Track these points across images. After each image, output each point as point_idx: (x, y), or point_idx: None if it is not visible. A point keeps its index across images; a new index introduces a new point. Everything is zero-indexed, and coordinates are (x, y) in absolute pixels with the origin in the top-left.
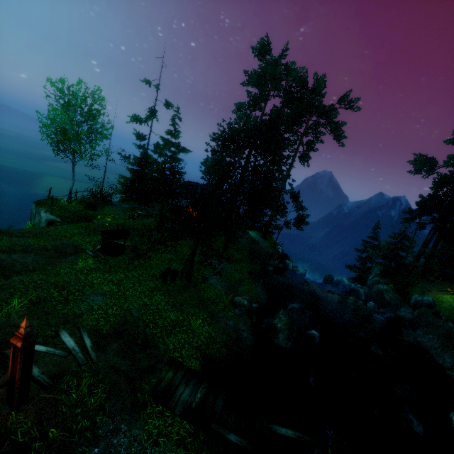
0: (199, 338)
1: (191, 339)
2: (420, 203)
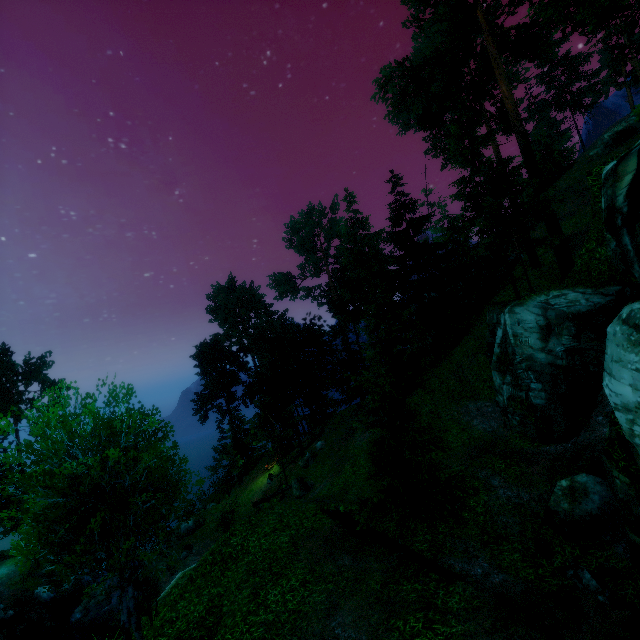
0: None
1: None
2: None
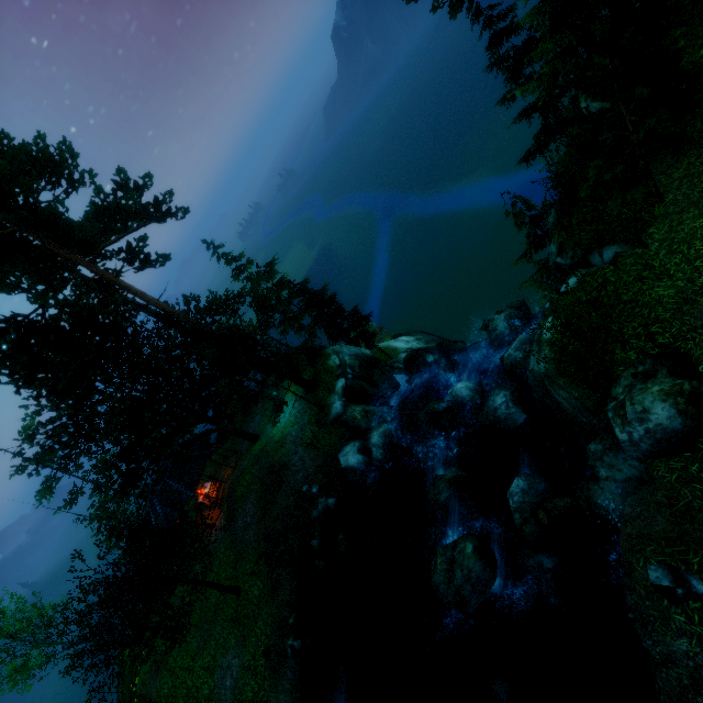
0: None
1: None
2: None
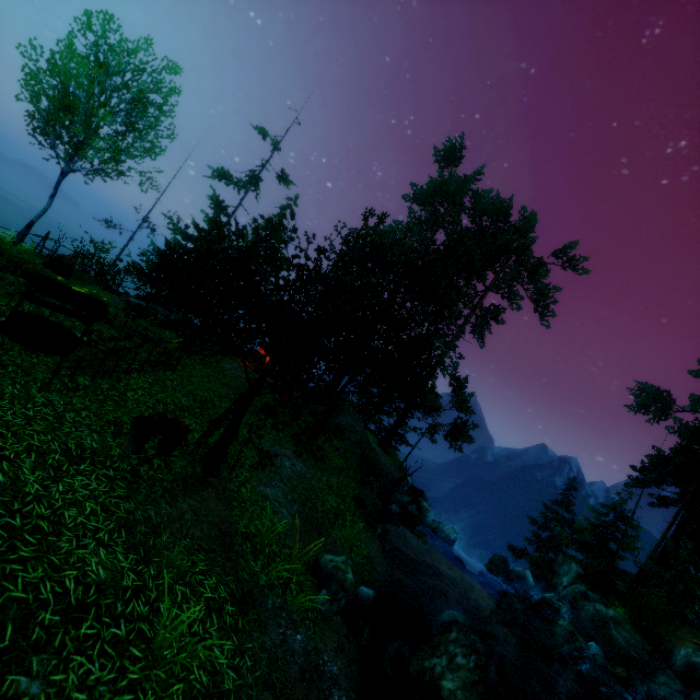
0: (164, 696)
1: (127, 695)
2: (654, 459)
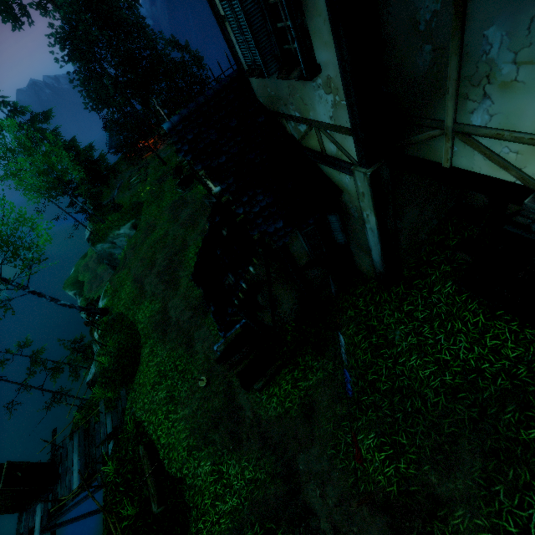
0: None
1: None
2: None
